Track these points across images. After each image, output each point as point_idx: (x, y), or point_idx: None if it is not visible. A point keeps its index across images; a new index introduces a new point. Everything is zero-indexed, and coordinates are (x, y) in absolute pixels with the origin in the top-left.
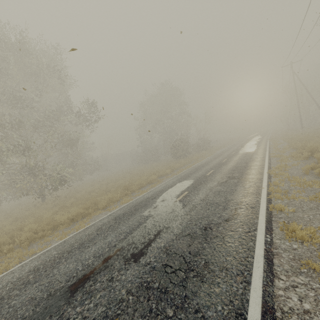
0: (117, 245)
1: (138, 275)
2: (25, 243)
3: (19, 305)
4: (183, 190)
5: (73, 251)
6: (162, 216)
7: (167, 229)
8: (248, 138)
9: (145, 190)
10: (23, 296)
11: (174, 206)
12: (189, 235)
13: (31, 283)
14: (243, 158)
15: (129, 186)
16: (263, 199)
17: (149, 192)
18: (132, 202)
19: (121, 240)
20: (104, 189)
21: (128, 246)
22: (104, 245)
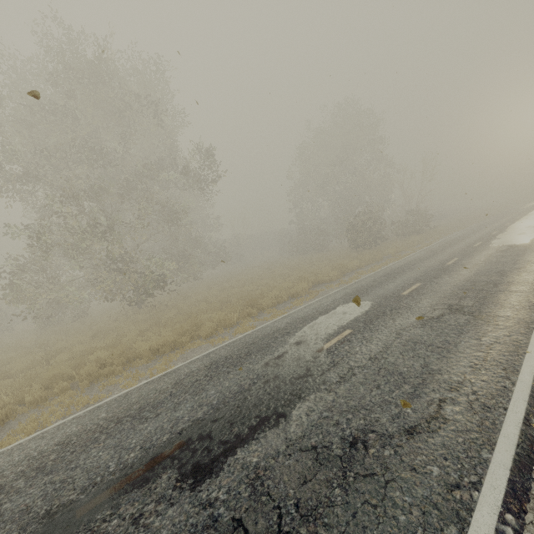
0: (183, 433)
1: (180, 530)
2: (84, 382)
3: (7, 515)
4: (344, 324)
5: (123, 422)
6: (283, 382)
7: (279, 420)
8: (522, 209)
9: (281, 311)
10: (22, 498)
11: (314, 361)
12: (313, 451)
13: (45, 472)
14: (497, 260)
15: (256, 300)
16: (521, 388)
17: (286, 316)
18: (251, 334)
19: (195, 421)
20: (222, 299)
21: (198, 441)
22: (166, 425)
